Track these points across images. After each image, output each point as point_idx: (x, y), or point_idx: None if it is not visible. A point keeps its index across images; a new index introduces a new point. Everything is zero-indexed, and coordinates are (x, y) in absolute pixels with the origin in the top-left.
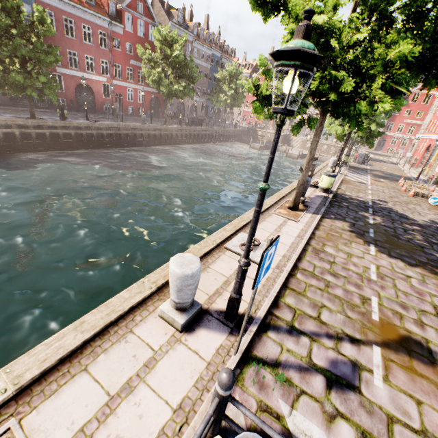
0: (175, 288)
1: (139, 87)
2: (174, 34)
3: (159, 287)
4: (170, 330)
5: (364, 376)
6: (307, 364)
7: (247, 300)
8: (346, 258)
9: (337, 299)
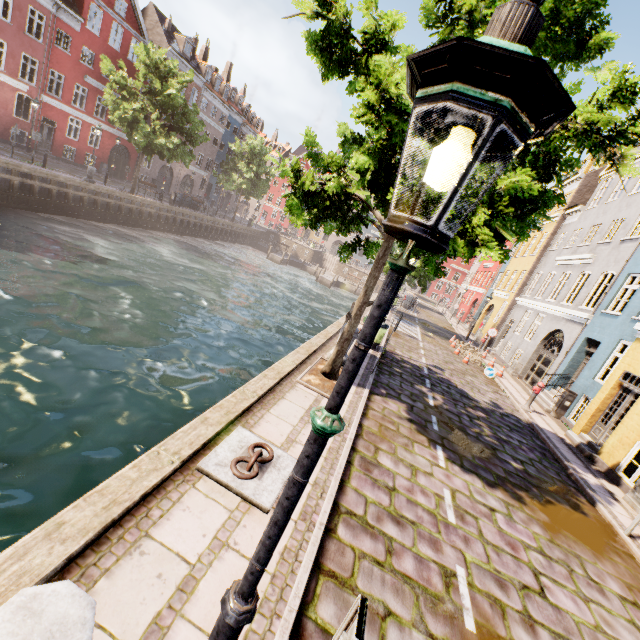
0: None
1: (94, 121)
2: (173, 65)
3: None
4: None
5: None
6: None
7: None
8: (410, 477)
9: (408, 586)
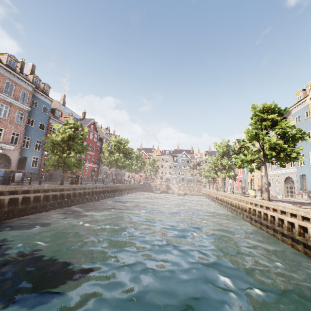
0: None
1: (87, 164)
2: (124, 139)
3: None
4: None
5: None
6: None
7: None
8: None
9: None
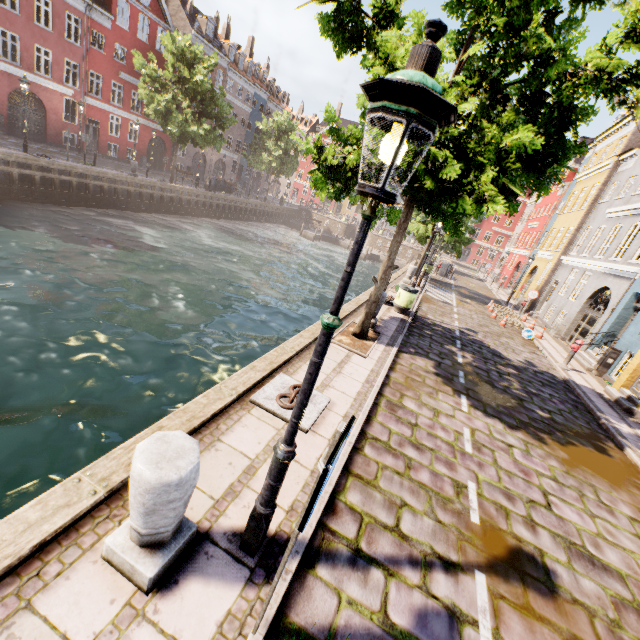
0: (141, 508)
1: (131, 116)
2: (198, 50)
3: (114, 490)
4: (123, 592)
5: (467, 636)
6: (381, 627)
7: (284, 505)
8: (432, 417)
9: (423, 490)
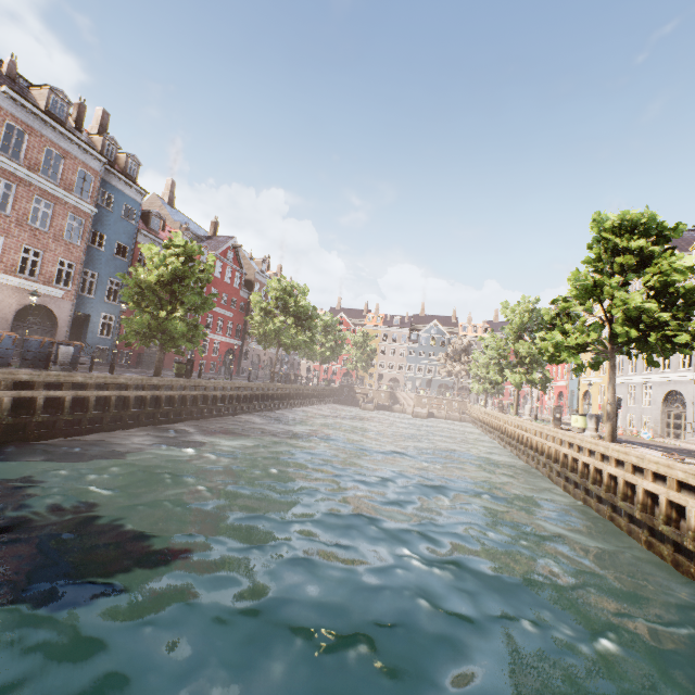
0: None
1: (217, 336)
2: (297, 285)
3: None
4: None
5: None
6: None
7: None
8: None
9: None
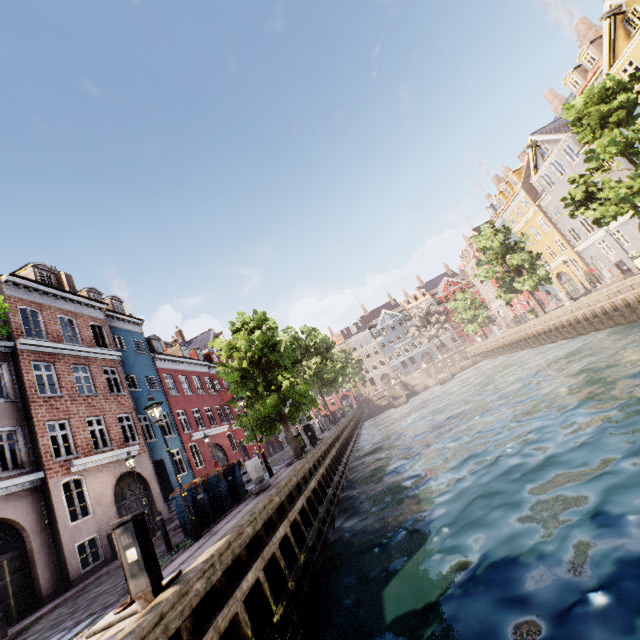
0: None
1: None
2: (303, 327)
3: None
4: None
5: None
6: None
7: None
8: None
9: None
